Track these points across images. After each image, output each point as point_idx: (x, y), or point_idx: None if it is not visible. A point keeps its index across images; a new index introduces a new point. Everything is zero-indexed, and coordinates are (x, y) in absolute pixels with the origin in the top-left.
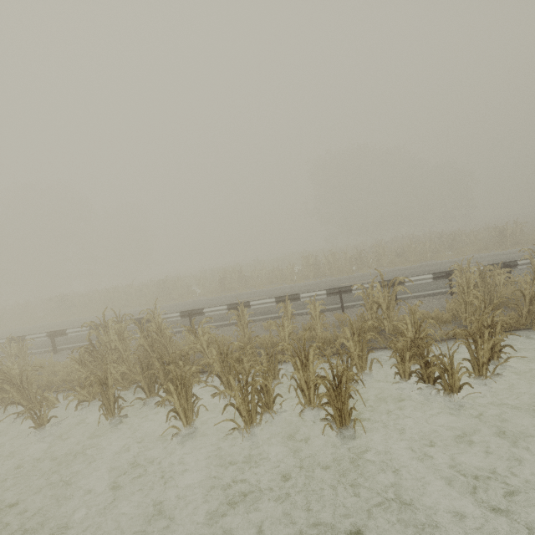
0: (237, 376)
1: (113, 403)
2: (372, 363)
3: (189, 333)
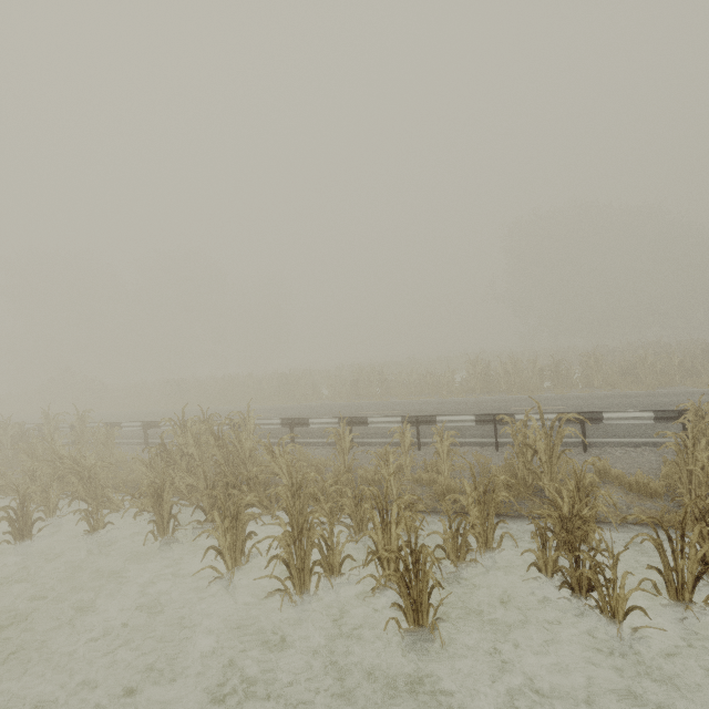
0: (291, 521)
1: (166, 521)
2: (502, 538)
3: (266, 450)
